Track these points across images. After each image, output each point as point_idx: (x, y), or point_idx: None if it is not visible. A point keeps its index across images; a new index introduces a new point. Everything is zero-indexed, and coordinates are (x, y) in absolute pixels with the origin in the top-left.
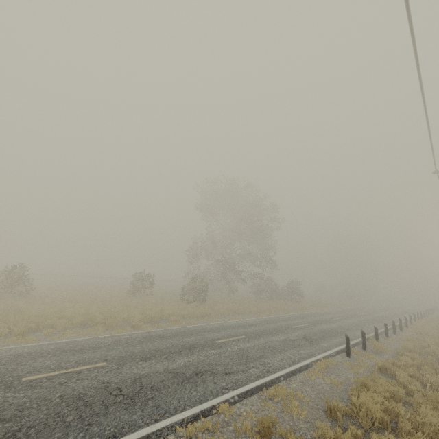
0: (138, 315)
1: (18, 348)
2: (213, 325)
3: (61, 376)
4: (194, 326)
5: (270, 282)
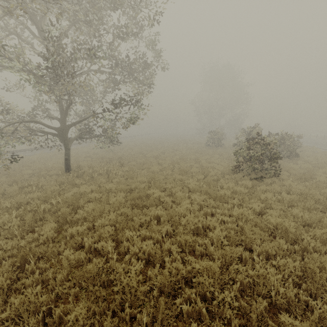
0: None
1: None
2: None
3: None
4: None
5: None
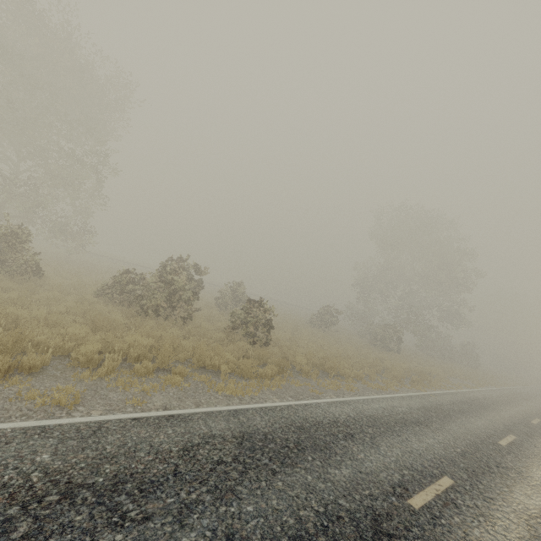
0: (399, 368)
1: (403, 398)
2: (475, 394)
3: (517, 446)
4: (461, 392)
5: (447, 341)
